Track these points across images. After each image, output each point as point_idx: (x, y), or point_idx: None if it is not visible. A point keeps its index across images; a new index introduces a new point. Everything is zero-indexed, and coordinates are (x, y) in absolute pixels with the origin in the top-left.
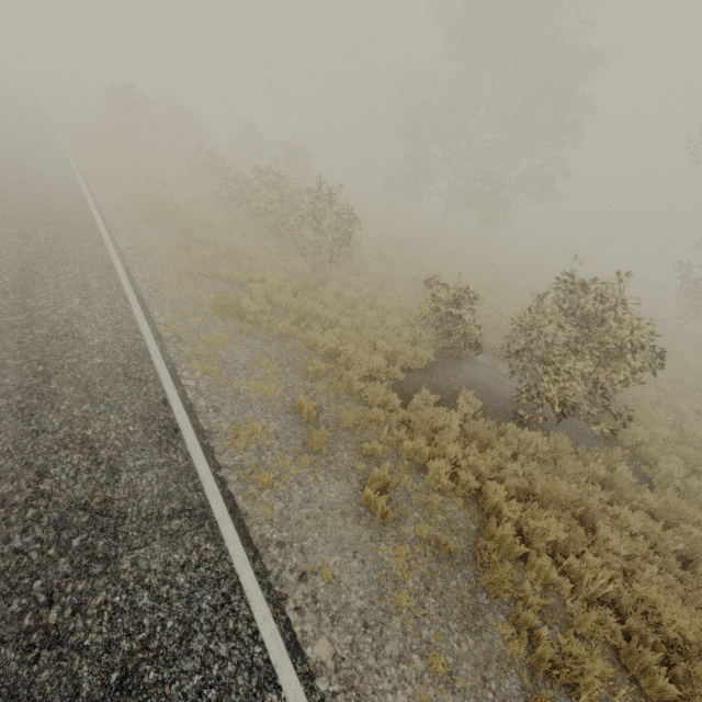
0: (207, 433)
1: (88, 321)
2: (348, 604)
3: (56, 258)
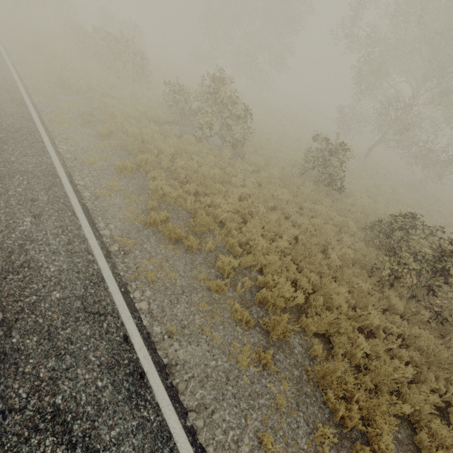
0: (40, 110)
1: None
2: (79, 146)
3: None
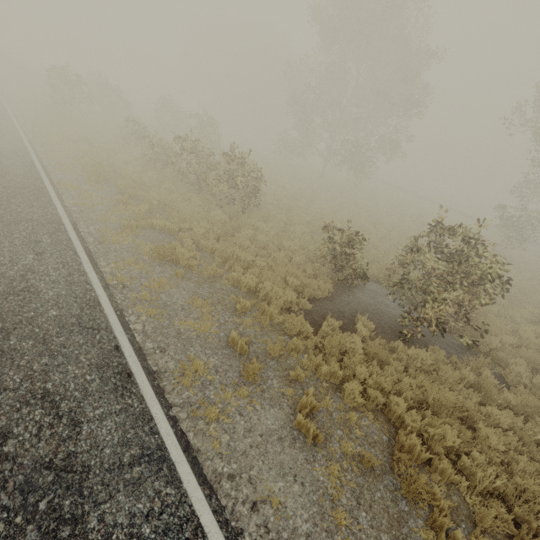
0: (157, 374)
1: (42, 276)
2: (295, 530)
3: (10, 217)
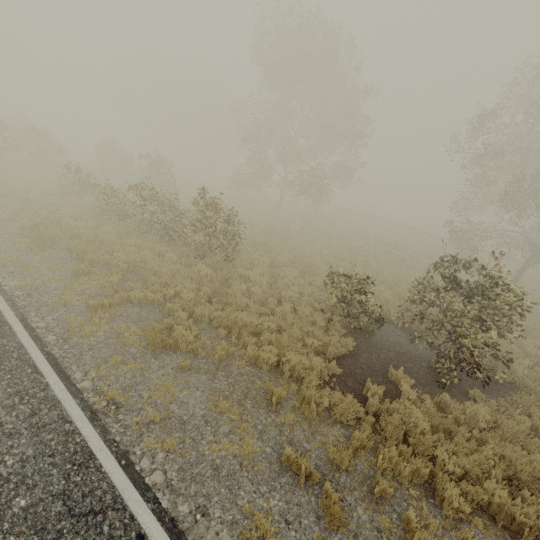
0: None
1: None
2: None
3: None
